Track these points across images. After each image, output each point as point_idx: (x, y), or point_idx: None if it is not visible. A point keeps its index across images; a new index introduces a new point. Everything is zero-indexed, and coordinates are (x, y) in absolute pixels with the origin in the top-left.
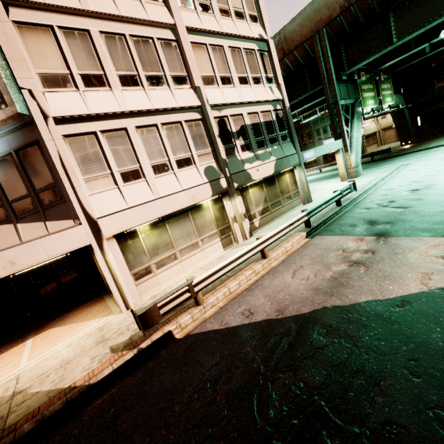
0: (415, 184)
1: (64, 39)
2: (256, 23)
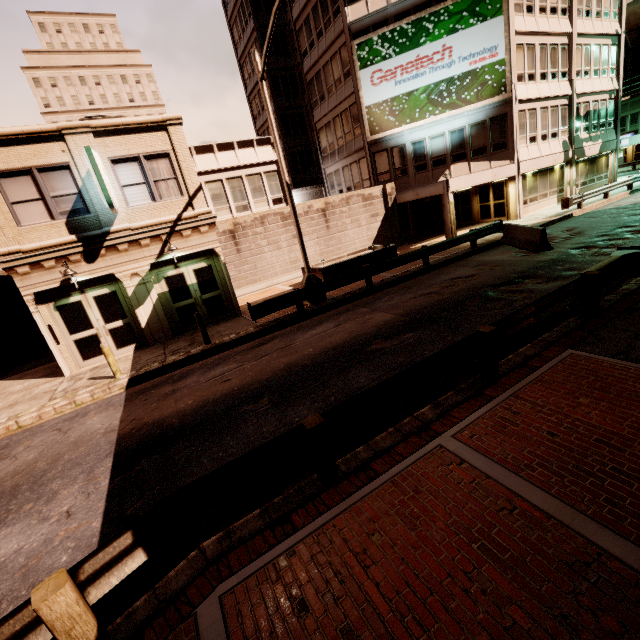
0: None
1: (526, 52)
2: (615, 19)
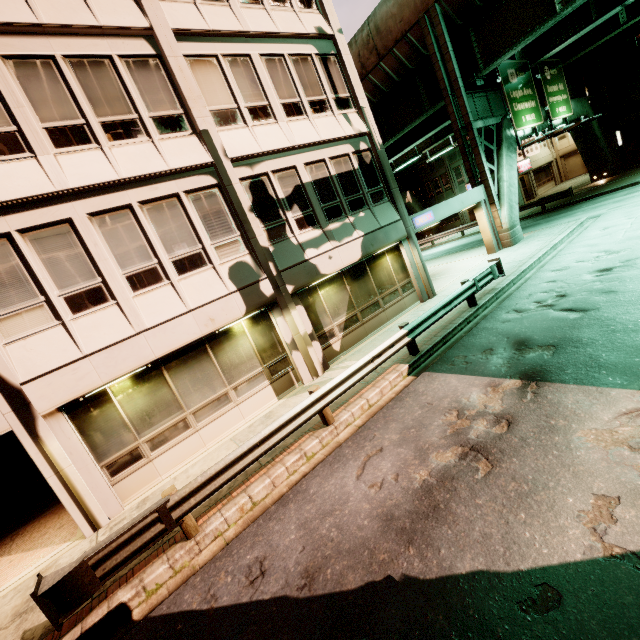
0: (606, 258)
1: None
2: (310, 9)
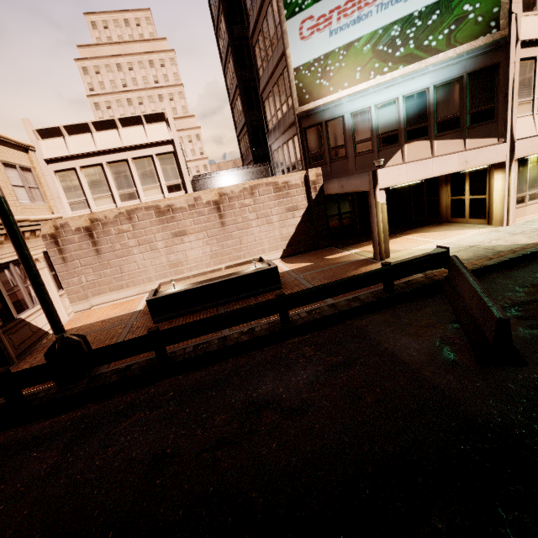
0: None
1: None
2: None
